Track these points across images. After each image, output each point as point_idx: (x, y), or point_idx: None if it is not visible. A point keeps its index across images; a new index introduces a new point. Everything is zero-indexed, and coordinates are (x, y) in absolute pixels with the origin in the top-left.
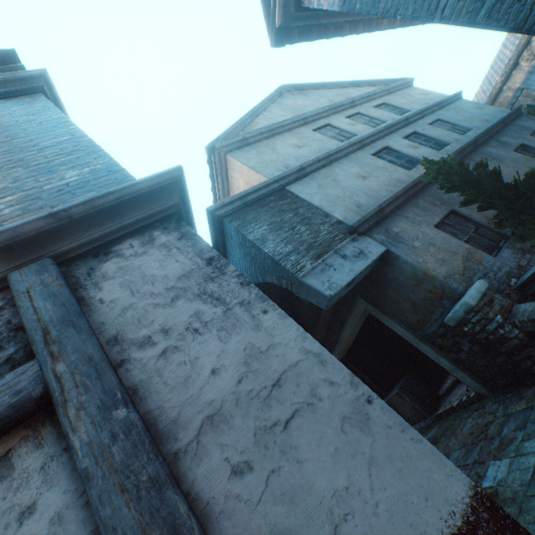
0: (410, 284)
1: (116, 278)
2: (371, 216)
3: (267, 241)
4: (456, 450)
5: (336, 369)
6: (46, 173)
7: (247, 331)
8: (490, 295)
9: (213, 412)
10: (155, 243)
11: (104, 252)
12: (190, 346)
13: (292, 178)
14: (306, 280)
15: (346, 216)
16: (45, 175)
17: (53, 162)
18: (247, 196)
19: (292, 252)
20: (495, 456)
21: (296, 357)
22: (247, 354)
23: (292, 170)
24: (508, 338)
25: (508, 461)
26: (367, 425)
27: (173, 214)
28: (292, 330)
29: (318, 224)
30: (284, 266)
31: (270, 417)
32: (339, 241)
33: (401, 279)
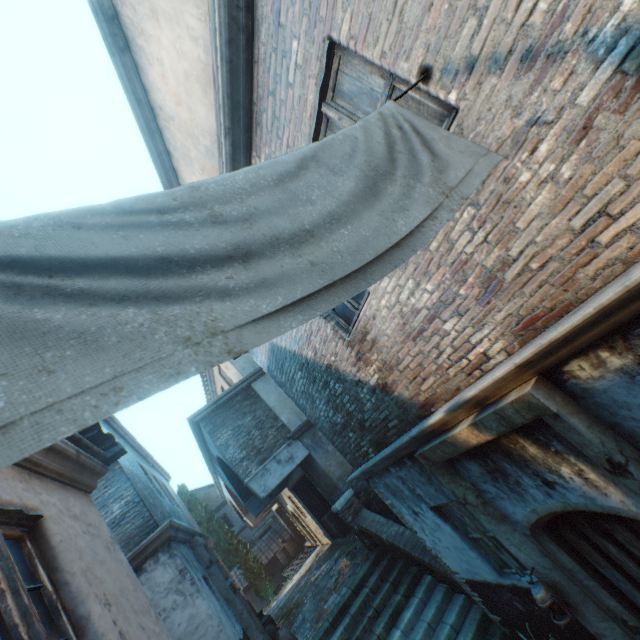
0: (322, 474)
1: (146, 584)
2: (305, 424)
3: (229, 446)
4: (334, 575)
5: (215, 620)
6: (104, 506)
7: (191, 606)
8: (352, 500)
9: (178, 638)
10: (160, 561)
11: (140, 568)
12: (173, 614)
13: (258, 375)
14: (250, 484)
15: (290, 419)
16: (104, 508)
17: (105, 495)
18: (220, 399)
19: (245, 458)
20: (336, 590)
21: (205, 616)
22: (190, 616)
23: (258, 368)
24: (354, 528)
25: (336, 595)
26: (219, 638)
27: (167, 540)
28: (205, 605)
29: (269, 428)
30: (238, 471)
31: (194, 638)
32: (280, 445)
33: (318, 469)
